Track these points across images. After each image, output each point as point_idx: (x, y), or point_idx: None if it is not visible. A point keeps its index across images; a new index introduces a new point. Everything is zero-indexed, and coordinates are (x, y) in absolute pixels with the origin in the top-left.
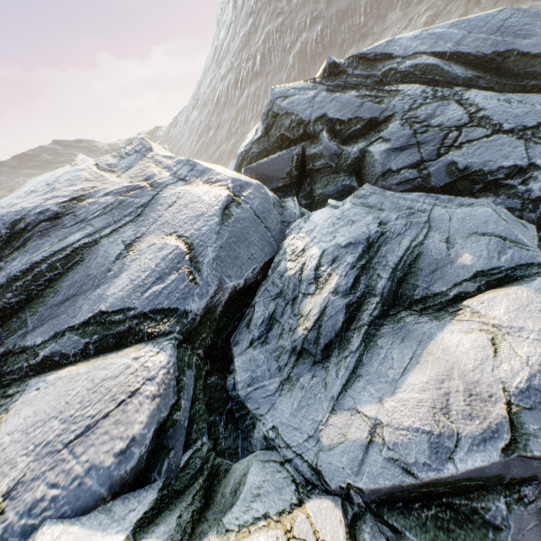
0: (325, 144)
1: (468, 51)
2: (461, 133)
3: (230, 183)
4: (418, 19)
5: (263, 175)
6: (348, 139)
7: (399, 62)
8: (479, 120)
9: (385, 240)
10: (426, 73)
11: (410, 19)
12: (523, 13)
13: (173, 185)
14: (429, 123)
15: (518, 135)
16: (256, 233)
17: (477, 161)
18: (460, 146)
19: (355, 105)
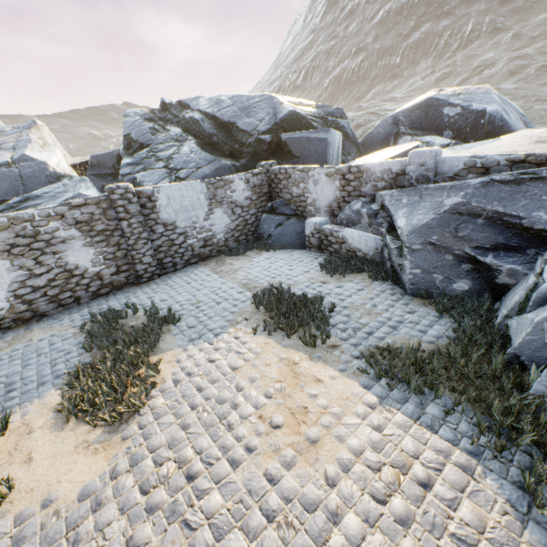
0: (121, 152)
1: (219, 116)
2: (157, 164)
3: (18, 156)
4: (436, 73)
5: (100, 163)
6: (134, 152)
7: (187, 113)
8: (169, 159)
9: (36, 199)
10: (194, 124)
11: (432, 71)
12: (270, 100)
13: (5, 150)
14: (157, 154)
15: (171, 172)
16: (10, 184)
17: (142, 180)
18: (147, 170)
19: (144, 132)
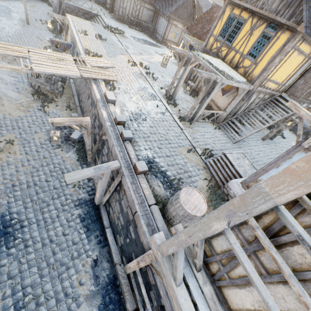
0: None
1: (199, 3)
2: None
3: None
4: None
5: None
6: None
7: None
8: None
9: None
10: None
11: None
12: None
13: None
14: None
15: None
16: None
17: None
18: None
19: None
